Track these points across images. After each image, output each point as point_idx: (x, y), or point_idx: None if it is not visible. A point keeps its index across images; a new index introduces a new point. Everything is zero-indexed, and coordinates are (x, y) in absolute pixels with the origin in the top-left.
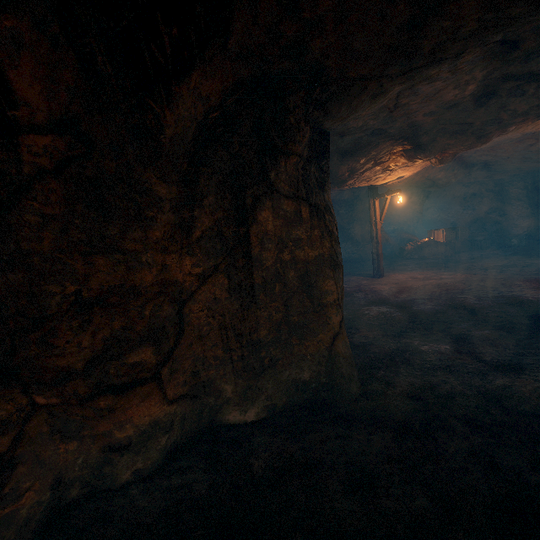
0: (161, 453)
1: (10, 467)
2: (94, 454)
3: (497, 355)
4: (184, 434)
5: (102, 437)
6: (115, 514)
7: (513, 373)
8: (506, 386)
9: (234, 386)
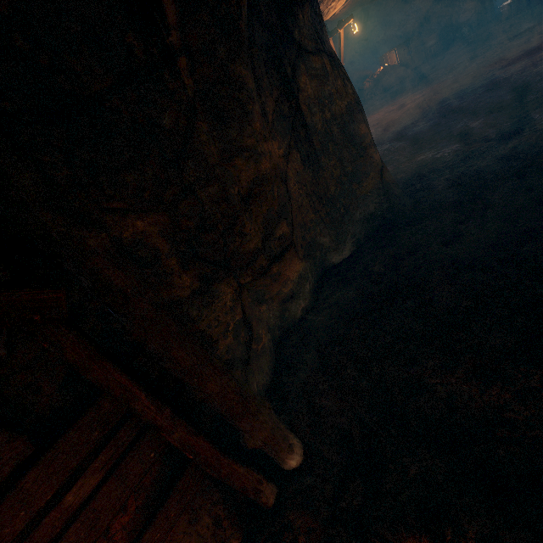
0: (310, 294)
1: (249, 324)
2: (275, 309)
3: (498, 132)
4: (314, 280)
5: (276, 297)
6: (309, 330)
7: (517, 136)
8: (516, 146)
9: (330, 237)
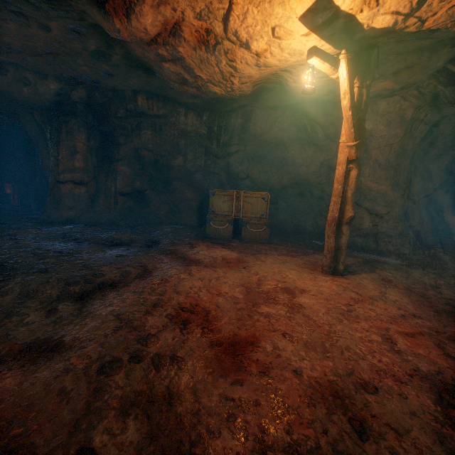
0: None
1: None
2: None
3: None
4: None
5: None
6: None
7: None
8: None
9: None
